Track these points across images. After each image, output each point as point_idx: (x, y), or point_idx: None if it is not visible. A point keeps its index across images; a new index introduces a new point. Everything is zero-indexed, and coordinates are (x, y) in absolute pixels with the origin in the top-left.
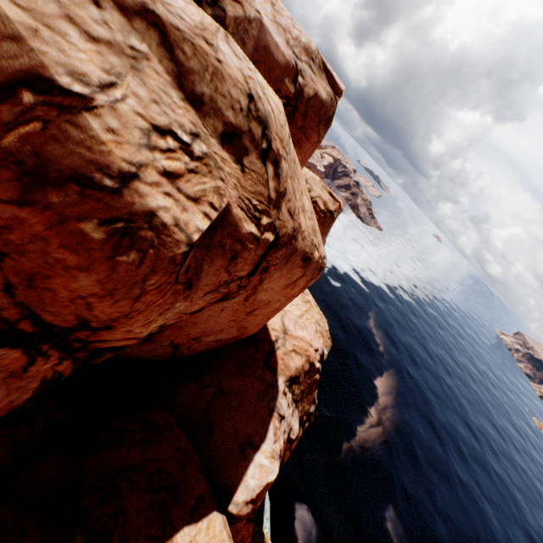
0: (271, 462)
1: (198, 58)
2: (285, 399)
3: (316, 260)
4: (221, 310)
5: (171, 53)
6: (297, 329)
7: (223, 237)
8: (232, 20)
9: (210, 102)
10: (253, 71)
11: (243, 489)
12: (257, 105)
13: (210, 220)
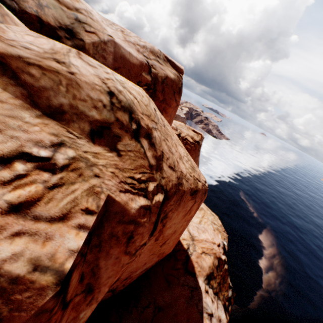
0: None
1: (49, 76)
2: (208, 296)
3: (201, 189)
4: (139, 255)
5: (16, 78)
6: (200, 234)
7: (112, 227)
8: (90, 45)
9: (71, 109)
10: (110, 74)
11: None
12: (119, 98)
13: (87, 229)
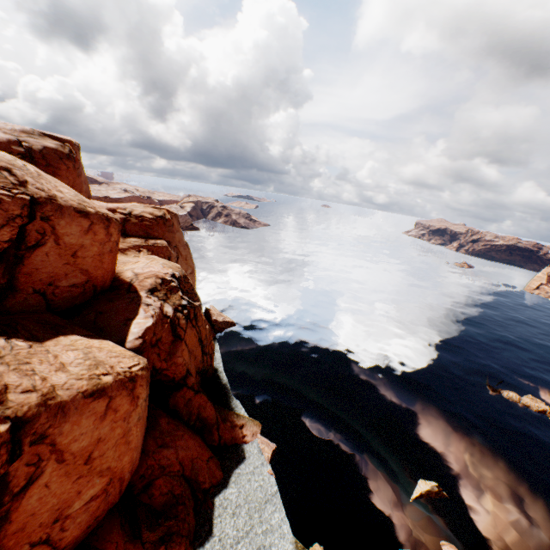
0: (146, 320)
1: None
2: (150, 299)
3: (95, 213)
4: (47, 256)
5: None
6: (145, 270)
7: None
8: None
9: None
10: None
11: (131, 335)
12: None
13: None
